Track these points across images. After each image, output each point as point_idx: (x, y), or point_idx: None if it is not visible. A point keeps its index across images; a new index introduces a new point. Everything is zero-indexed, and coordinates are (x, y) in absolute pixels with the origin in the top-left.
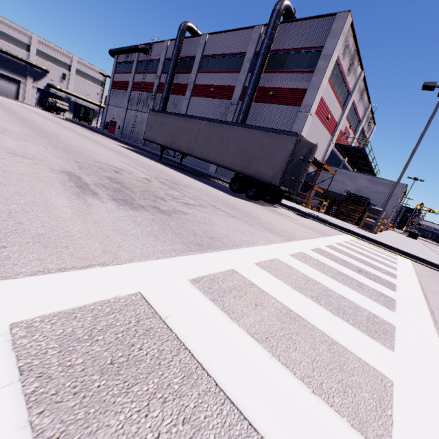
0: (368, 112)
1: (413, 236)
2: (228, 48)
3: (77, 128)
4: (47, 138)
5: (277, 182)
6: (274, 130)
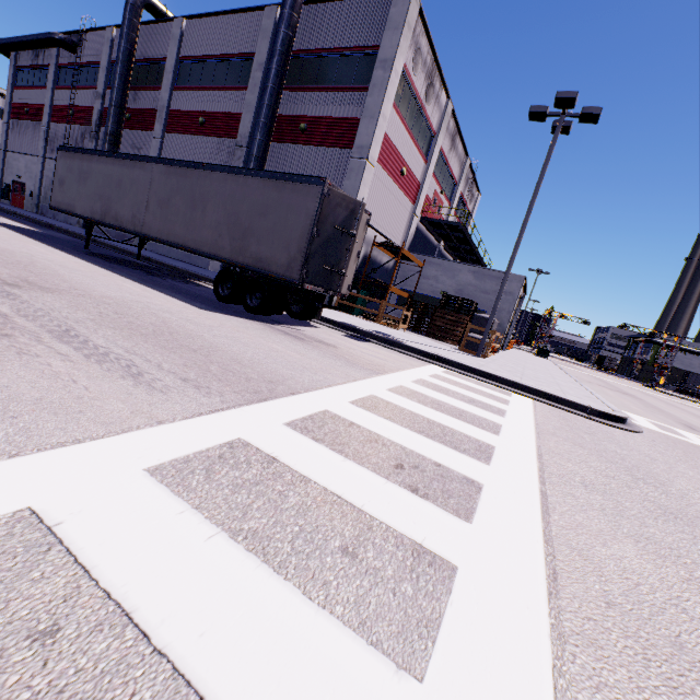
0: (467, 171)
1: (544, 354)
2: (223, 44)
3: None
4: None
5: (296, 275)
6: (283, 175)
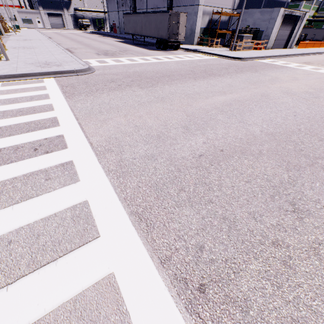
0: None
1: None
2: None
3: (97, 38)
4: (89, 47)
5: (167, 38)
6: (163, 11)
